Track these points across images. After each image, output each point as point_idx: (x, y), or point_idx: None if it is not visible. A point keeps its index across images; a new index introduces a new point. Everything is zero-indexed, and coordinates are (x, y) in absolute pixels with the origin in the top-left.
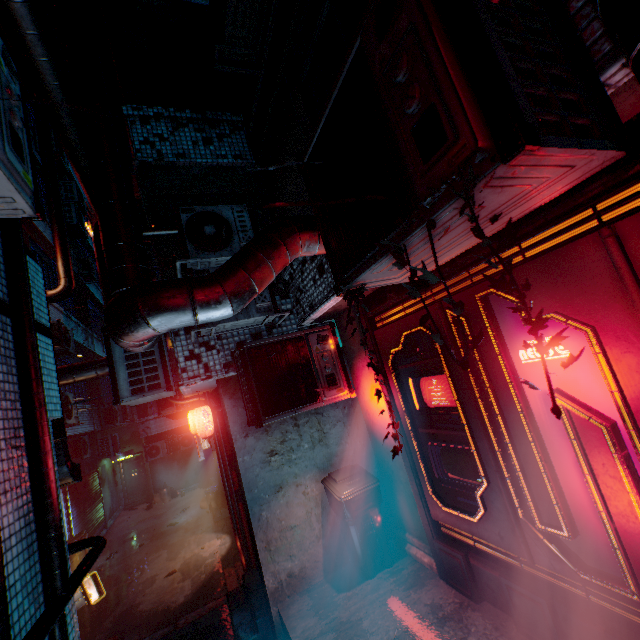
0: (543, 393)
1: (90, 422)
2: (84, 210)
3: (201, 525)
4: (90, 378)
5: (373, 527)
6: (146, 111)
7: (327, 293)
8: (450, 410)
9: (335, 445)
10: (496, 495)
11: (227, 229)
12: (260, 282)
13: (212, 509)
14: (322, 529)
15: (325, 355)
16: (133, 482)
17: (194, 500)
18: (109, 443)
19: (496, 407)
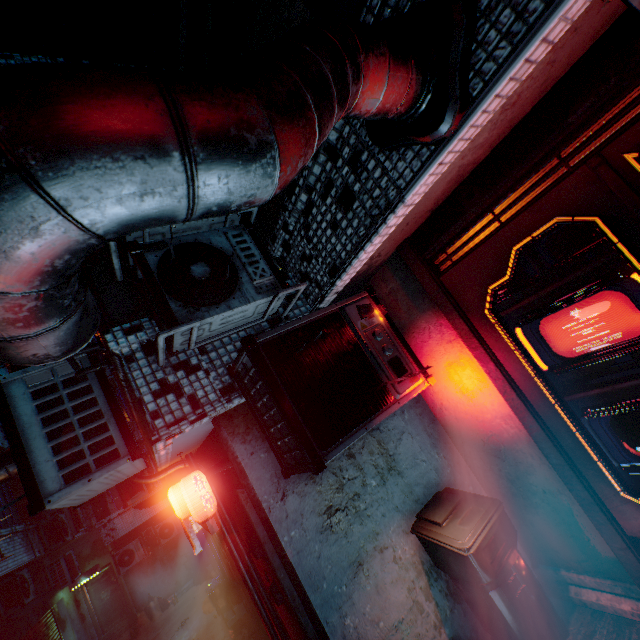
0: None
1: (27, 548)
2: None
3: (211, 639)
4: None
5: (519, 579)
6: (19, 60)
7: (365, 230)
8: (632, 344)
9: (410, 469)
10: None
11: None
12: (319, 108)
13: (220, 610)
14: (438, 610)
15: (377, 332)
16: (106, 607)
17: (192, 605)
18: (62, 567)
19: None
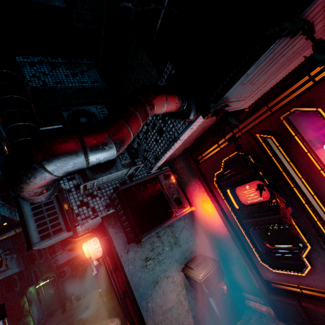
0: None
1: (17, 265)
2: (3, 138)
3: (99, 315)
4: (10, 236)
5: (223, 294)
6: (32, 59)
7: (167, 145)
8: (264, 203)
9: (184, 244)
10: (319, 253)
11: (95, 119)
12: (133, 128)
13: (104, 302)
14: (189, 304)
15: (171, 186)
16: (51, 297)
17: (92, 299)
18: (32, 276)
19: (311, 190)
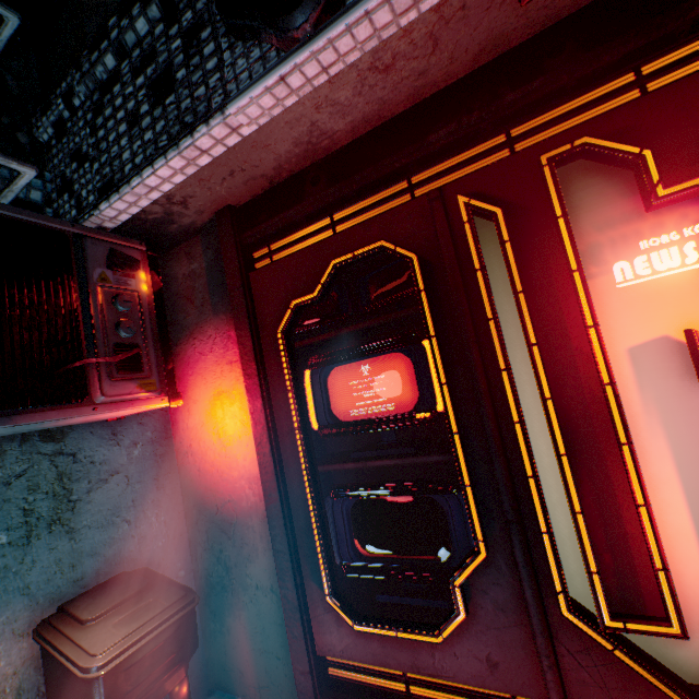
0: (633, 351)
1: None
2: None
3: None
4: None
5: None
6: None
7: (168, 141)
8: (399, 418)
9: (95, 529)
10: (499, 575)
11: None
12: None
13: None
14: None
15: (124, 297)
16: None
17: None
18: None
19: (547, 383)
